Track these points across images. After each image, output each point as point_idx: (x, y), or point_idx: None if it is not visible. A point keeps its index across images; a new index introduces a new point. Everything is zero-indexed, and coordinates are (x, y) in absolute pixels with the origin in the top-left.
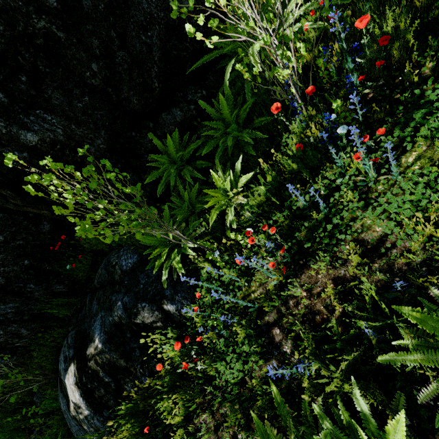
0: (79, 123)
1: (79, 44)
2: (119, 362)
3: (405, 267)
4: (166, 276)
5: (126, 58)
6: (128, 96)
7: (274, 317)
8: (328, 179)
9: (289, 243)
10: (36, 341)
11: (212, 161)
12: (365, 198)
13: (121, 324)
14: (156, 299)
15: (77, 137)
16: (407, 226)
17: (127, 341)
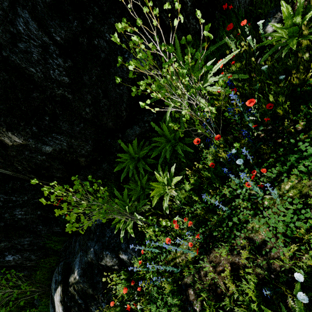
0: (76, 138)
1: (80, 99)
2: (88, 290)
3: (278, 268)
4: (123, 234)
5: (106, 103)
6: (106, 122)
7: (189, 281)
8: (232, 187)
9: (203, 229)
10: (40, 264)
11: (158, 158)
12: (256, 207)
13: (92, 263)
14: (115, 249)
15: (74, 146)
16: (280, 240)
17: (95, 275)
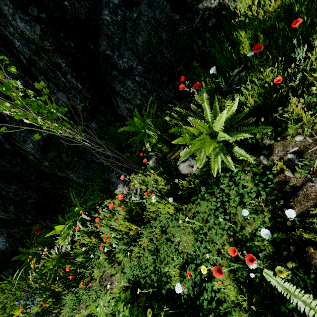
0: None
1: None
2: None
3: None
4: None
5: None
6: None
7: None
8: None
9: None
10: None
11: None
12: None
13: None
14: None
15: None
16: None
17: None
